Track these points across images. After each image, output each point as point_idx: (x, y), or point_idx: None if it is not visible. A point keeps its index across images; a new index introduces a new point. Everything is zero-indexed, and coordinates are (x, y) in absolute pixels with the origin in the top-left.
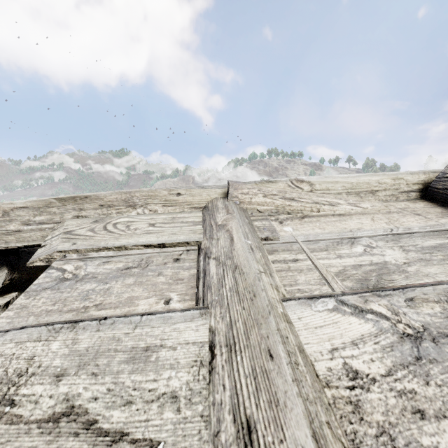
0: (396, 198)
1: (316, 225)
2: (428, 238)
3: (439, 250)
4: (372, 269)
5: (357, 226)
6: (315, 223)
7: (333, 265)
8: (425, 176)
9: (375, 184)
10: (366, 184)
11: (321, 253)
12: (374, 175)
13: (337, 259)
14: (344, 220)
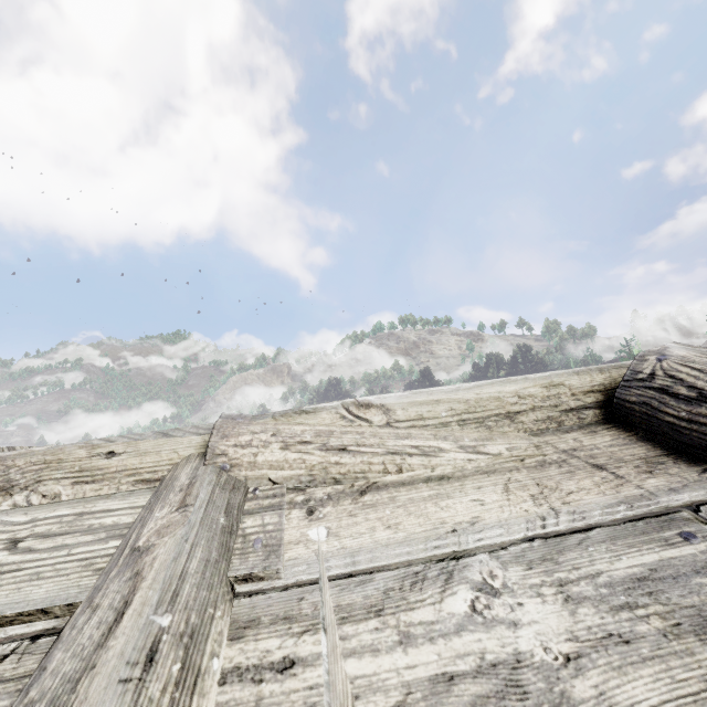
0: (558, 424)
1: (382, 514)
2: (622, 546)
3: (651, 592)
4: (478, 700)
5: (470, 513)
6: (382, 509)
7: (377, 685)
8: (604, 376)
9: (512, 399)
10: (495, 401)
11: (363, 625)
12: (507, 382)
13: (396, 652)
14: (446, 496)
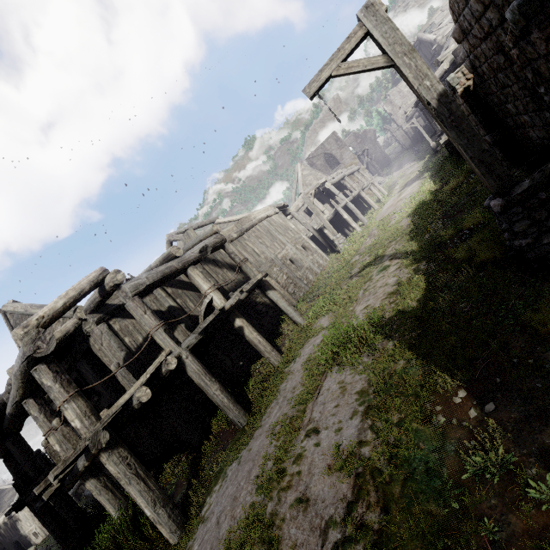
0: None
1: None
2: None
3: None
4: None
5: None
6: None
7: None
8: None
9: None
10: None
11: None
12: None
13: None
14: None
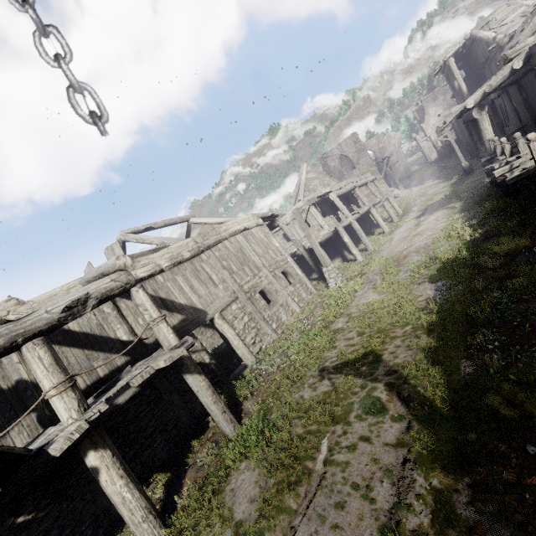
0: None
1: None
2: None
3: None
4: None
5: None
6: None
7: None
8: None
9: None
10: None
11: None
12: None
13: None
14: None
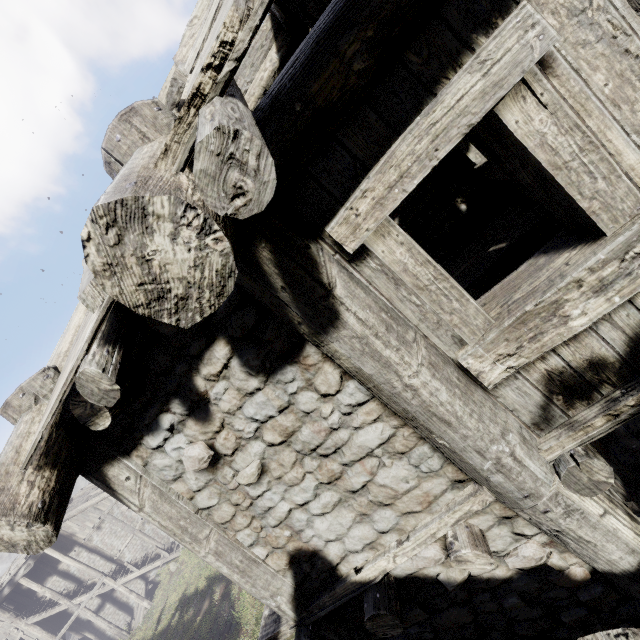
0: None
1: None
2: None
3: None
4: None
5: None
6: None
7: None
8: None
9: None
10: None
11: None
12: None
13: None
14: None
